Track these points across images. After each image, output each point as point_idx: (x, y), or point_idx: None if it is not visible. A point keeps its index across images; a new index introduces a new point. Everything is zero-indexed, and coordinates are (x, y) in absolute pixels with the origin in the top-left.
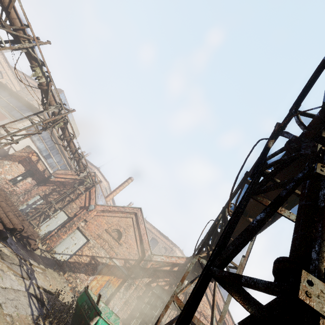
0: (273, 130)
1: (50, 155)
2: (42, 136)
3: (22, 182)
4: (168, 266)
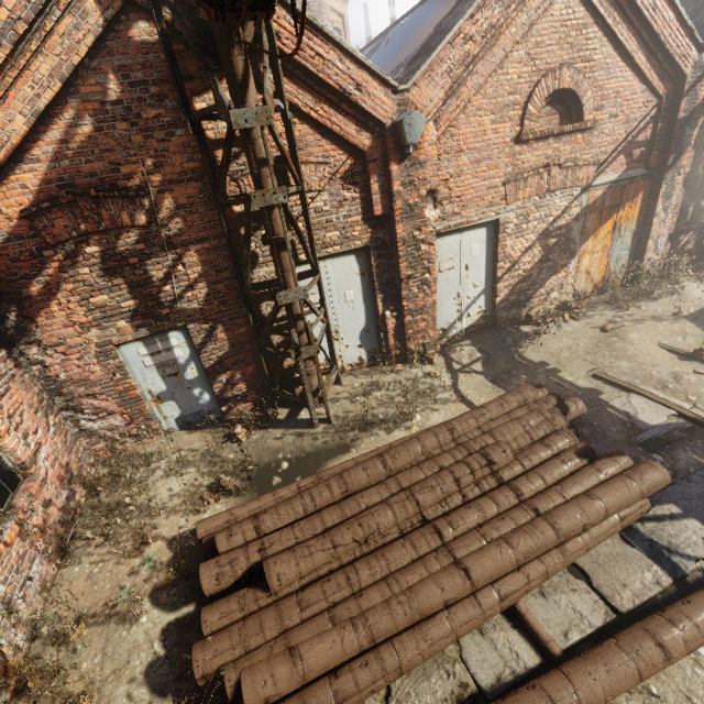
0: None
1: None
2: None
3: (2, 442)
4: None
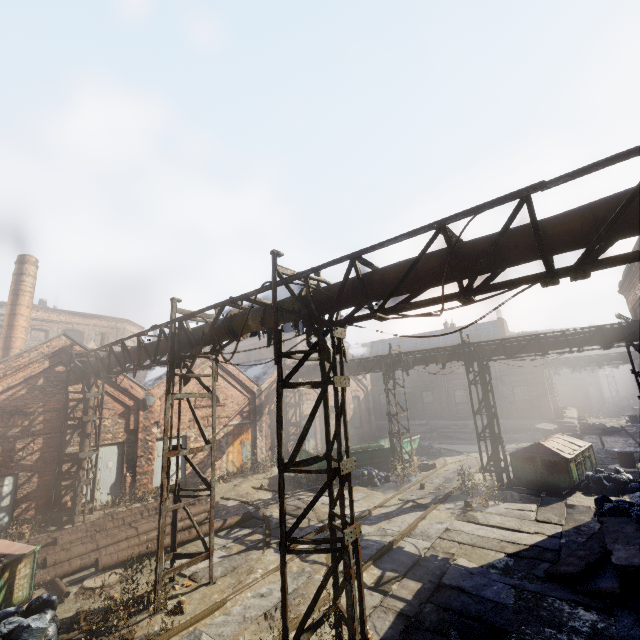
0: (466, 344)
1: None
2: None
3: None
4: (274, 384)
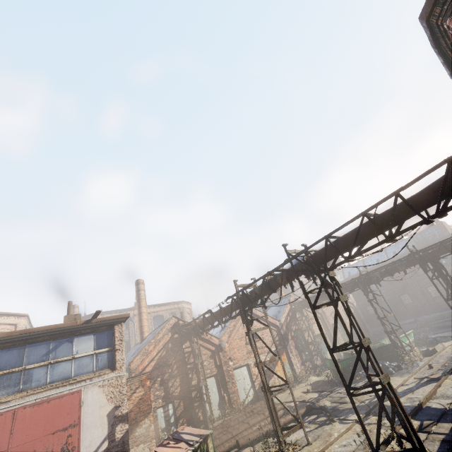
0: (414, 253)
1: None
2: None
3: None
4: (288, 317)
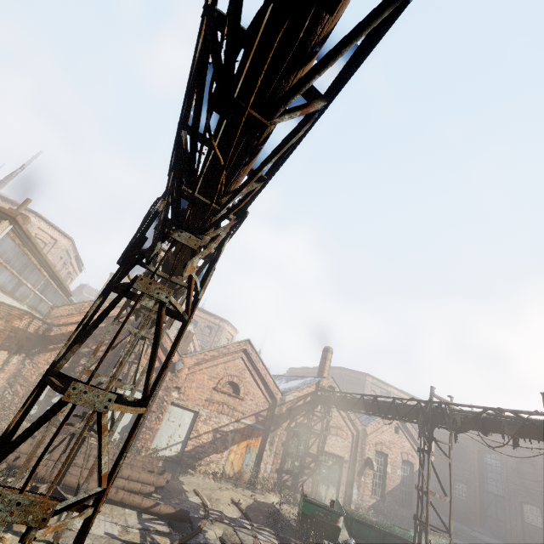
0: None
1: (20, 282)
2: (5, 259)
3: (2, 373)
4: (301, 400)
